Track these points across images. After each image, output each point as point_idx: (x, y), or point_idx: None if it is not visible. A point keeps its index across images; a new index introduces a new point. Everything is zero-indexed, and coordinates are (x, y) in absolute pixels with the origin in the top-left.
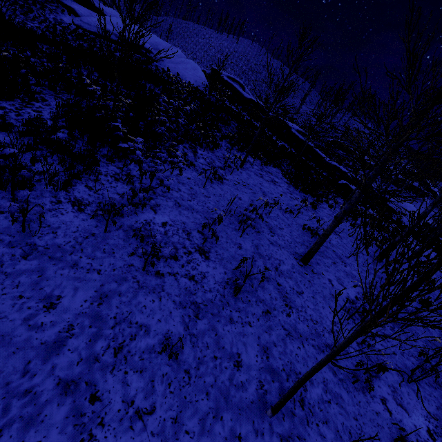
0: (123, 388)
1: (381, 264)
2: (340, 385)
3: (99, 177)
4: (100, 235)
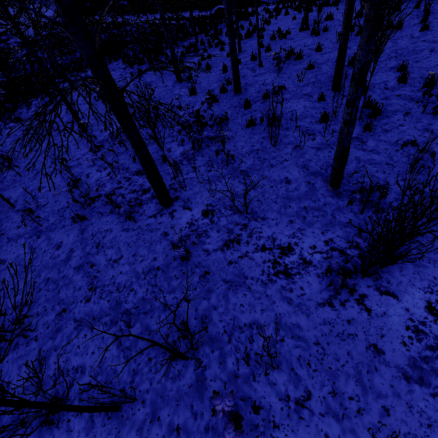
0: None
1: (182, 83)
2: (63, 181)
3: None
4: None
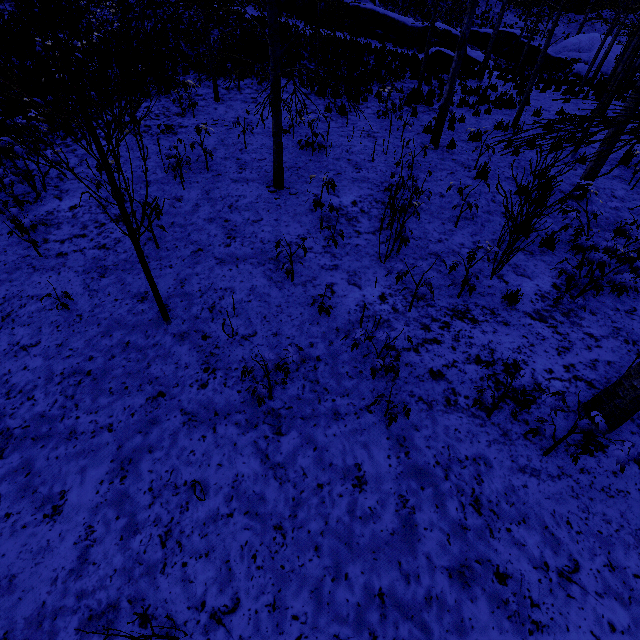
0: (10, 337)
1: (438, 150)
2: (273, 286)
3: None
4: None
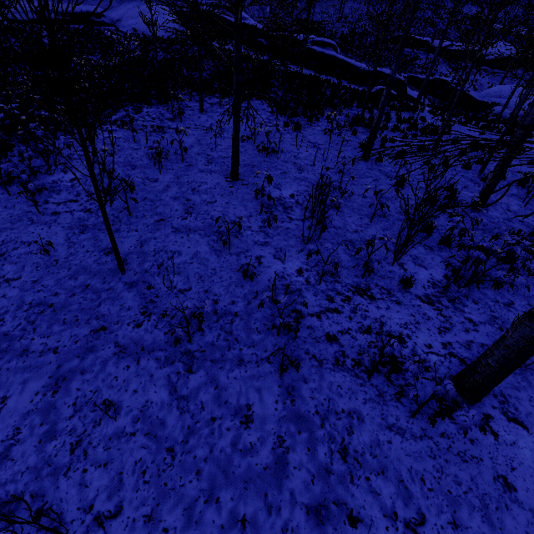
0: None
1: (368, 162)
2: (213, 253)
3: (12, 159)
4: (5, 198)
